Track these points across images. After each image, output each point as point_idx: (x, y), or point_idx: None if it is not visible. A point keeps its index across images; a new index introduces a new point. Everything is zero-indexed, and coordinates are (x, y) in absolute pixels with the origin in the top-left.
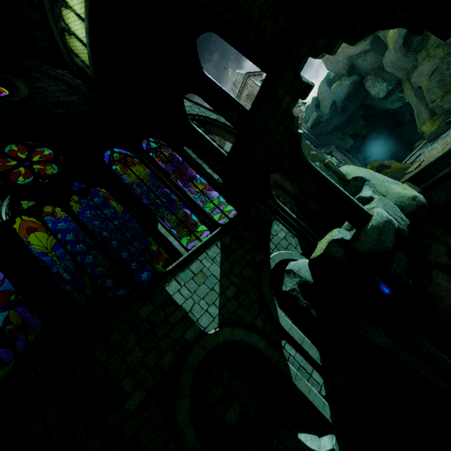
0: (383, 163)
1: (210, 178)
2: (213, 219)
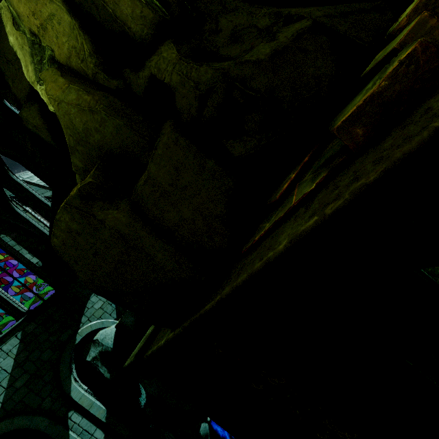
0: None
1: (28, 263)
2: (19, 309)
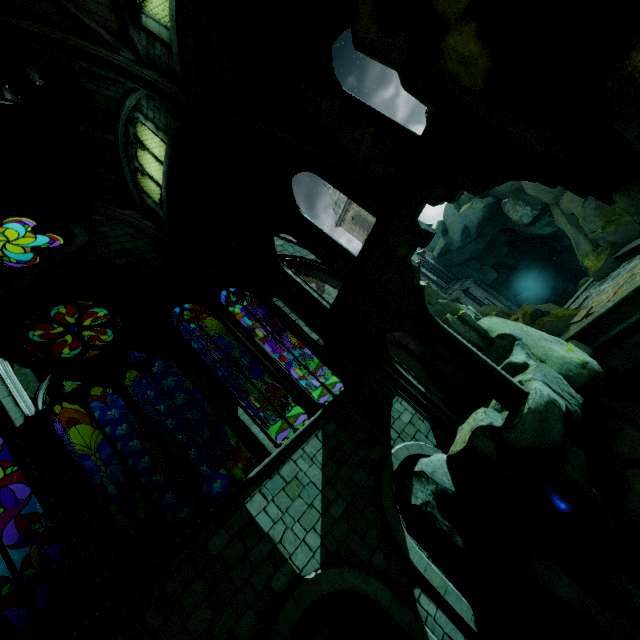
0: (539, 307)
1: (307, 339)
2: (311, 398)
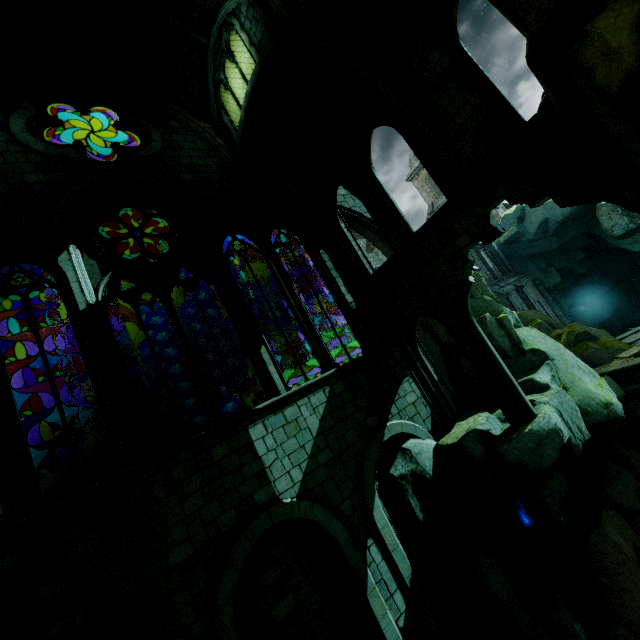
0: (589, 330)
1: (341, 299)
2: (329, 355)
